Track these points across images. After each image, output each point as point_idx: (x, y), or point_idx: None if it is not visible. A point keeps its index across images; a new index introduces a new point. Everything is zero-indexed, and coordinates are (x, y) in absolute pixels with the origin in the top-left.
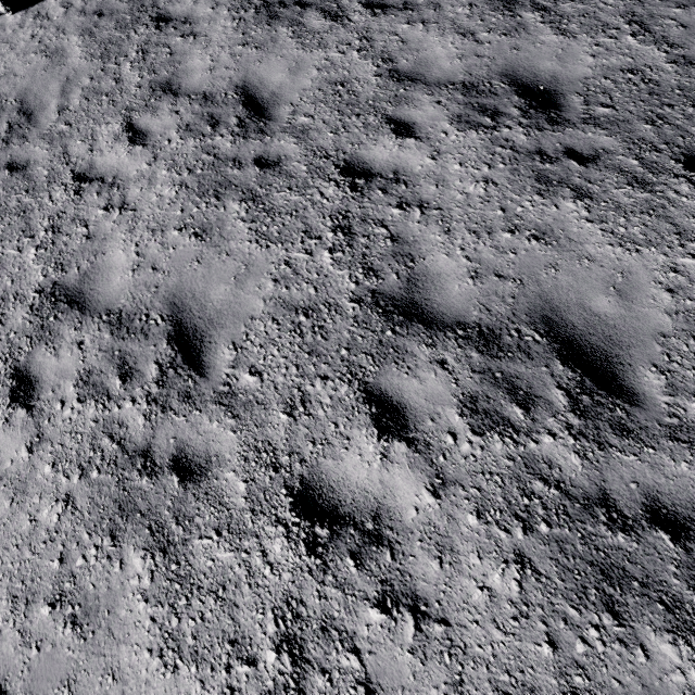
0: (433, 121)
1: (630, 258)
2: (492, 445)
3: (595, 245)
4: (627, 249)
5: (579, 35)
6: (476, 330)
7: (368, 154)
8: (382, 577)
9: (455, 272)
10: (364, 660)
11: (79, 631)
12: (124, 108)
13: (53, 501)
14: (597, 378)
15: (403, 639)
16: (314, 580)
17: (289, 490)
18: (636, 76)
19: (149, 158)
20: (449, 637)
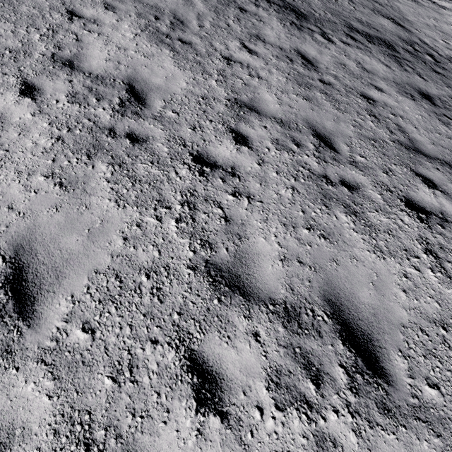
0: (389, 90)
1: None
2: None
3: None
4: None
5: (428, 81)
6: (443, 161)
7: (369, 93)
8: None
9: (425, 141)
10: None
11: (328, 241)
12: (237, 38)
13: (285, 188)
14: None
15: None
16: (428, 231)
17: (400, 200)
18: None
19: (263, 62)
20: None
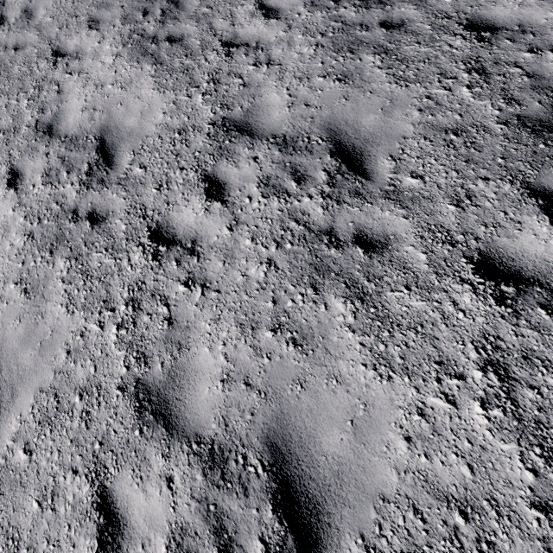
0: None
1: None
2: None
3: None
4: None
5: None
6: None
7: (489, 13)
8: None
9: None
10: None
11: (300, 349)
12: None
13: (258, 263)
14: None
15: None
16: (507, 323)
17: (468, 259)
18: None
19: (284, 27)
20: None
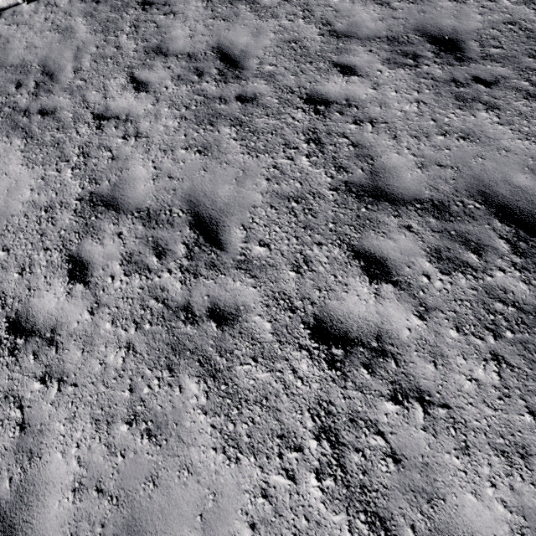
0: (369, 63)
1: (535, 148)
2: (458, 281)
3: (508, 140)
4: (532, 141)
5: (467, 1)
6: (429, 203)
7: (324, 89)
8: (391, 379)
9: (406, 165)
10: (388, 439)
11: (154, 440)
12: (126, 66)
13: (117, 348)
14: (528, 230)
15: (416, 421)
16: (337, 386)
17: (306, 325)
18: (515, 26)
19: (152, 100)
20: (451, 417)
